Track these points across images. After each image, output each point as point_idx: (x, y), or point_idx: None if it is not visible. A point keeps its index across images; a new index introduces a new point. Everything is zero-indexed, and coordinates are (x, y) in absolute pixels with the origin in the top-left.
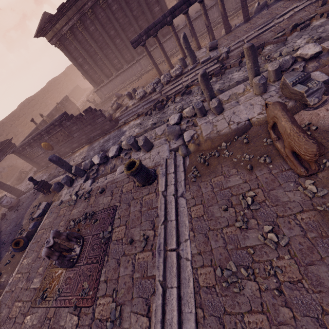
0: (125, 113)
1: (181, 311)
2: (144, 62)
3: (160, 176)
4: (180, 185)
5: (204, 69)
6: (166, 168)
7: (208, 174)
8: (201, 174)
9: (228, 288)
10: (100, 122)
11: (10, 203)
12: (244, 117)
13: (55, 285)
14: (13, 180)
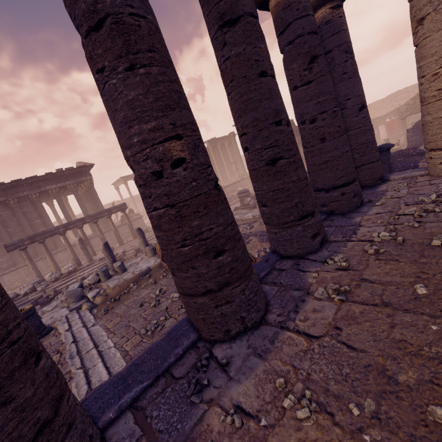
0: None
1: (111, 372)
2: (11, 278)
3: (59, 325)
4: (90, 322)
5: (103, 263)
6: (68, 319)
7: (121, 302)
8: (113, 306)
9: (153, 333)
10: None
11: None
12: (145, 267)
13: None
14: None
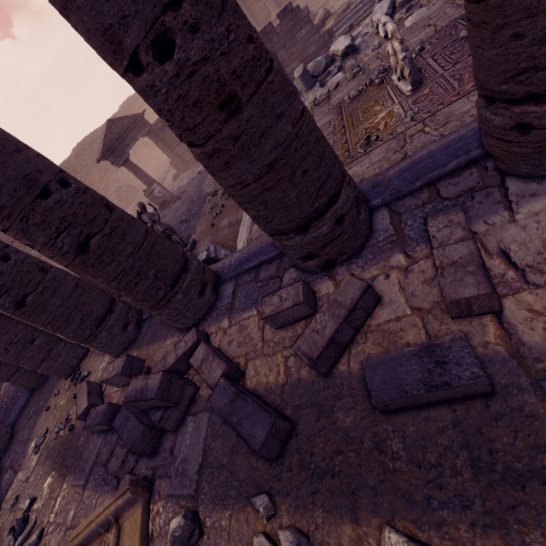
0: (346, 15)
1: None
2: None
3: None
4: None
5: None
6: None
7: None
8: None
9: None
10: (303, 37)
11: (163, 196)
12: None
13: (388, 121)
14: (135, 204)
